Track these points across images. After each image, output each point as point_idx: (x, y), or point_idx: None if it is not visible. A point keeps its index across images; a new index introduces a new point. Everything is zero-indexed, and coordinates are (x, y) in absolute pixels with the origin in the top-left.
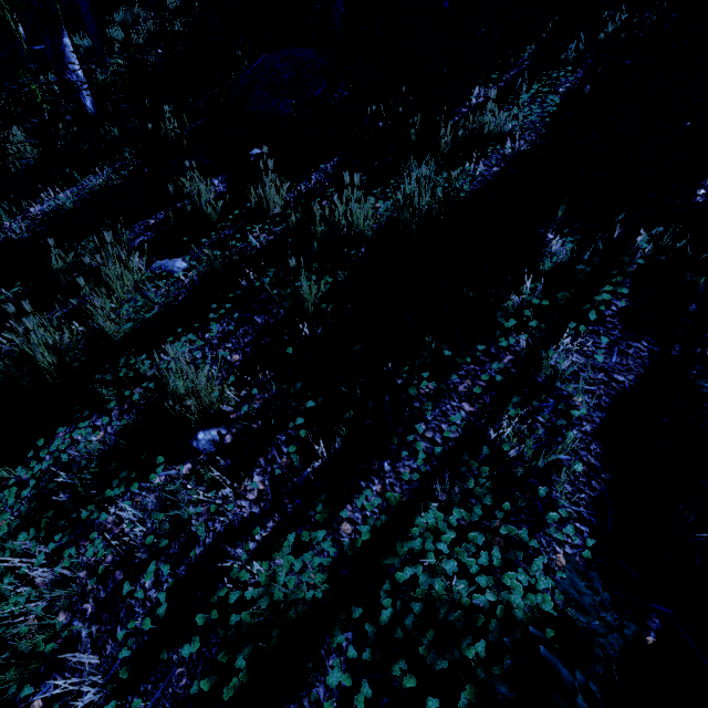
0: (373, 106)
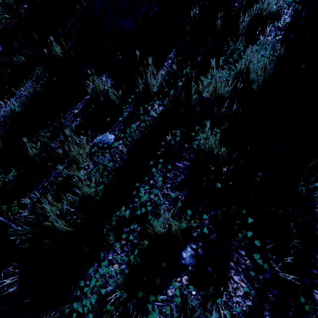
0: (194, 11)
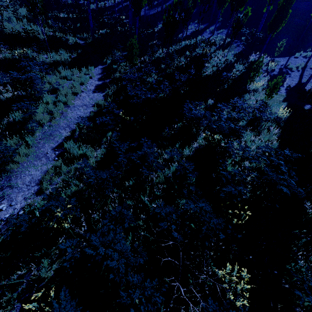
0: None
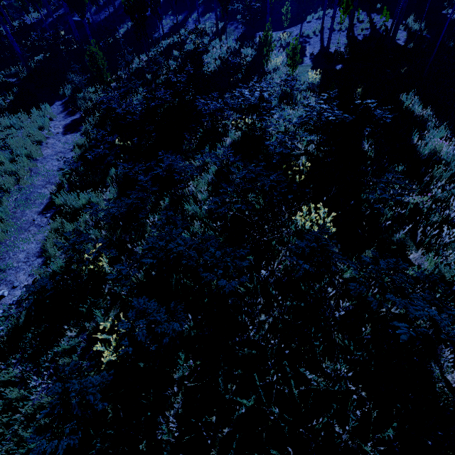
0: None
